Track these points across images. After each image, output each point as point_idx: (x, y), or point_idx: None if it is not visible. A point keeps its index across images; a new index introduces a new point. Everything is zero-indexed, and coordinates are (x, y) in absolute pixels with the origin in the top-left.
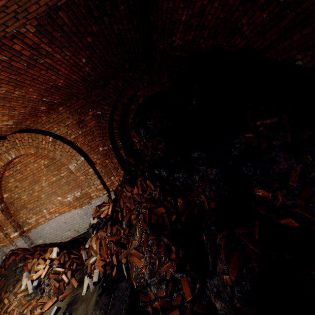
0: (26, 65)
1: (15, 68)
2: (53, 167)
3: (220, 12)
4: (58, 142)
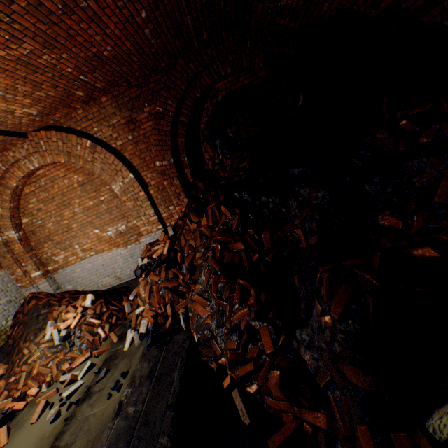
0: (61, 8)
1: (46, 11)
2: (90, 187)
3: None
4: (99, 150)
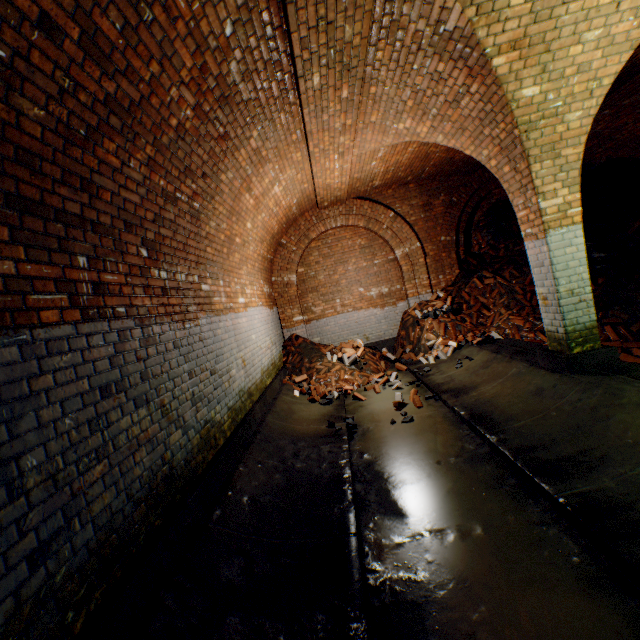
0: None
1: None
2: (368, 250)
3: (637, 131)
4: (398, 220)
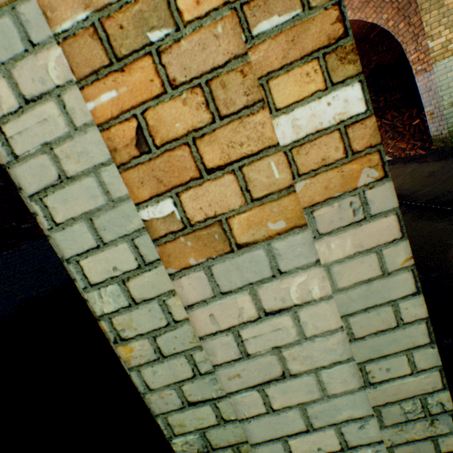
0: None
1: None
2: None
3: None
4: None
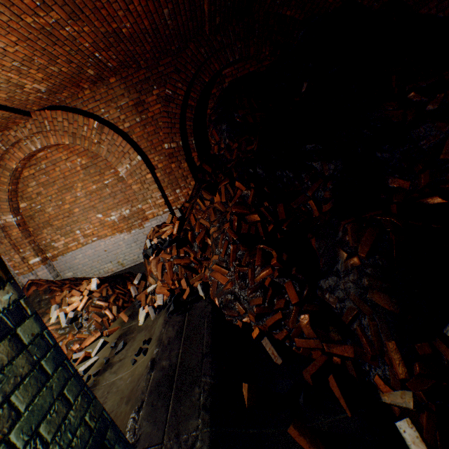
0: None
1: None
2: (93, 170)
3: None
4: (106, 131)
